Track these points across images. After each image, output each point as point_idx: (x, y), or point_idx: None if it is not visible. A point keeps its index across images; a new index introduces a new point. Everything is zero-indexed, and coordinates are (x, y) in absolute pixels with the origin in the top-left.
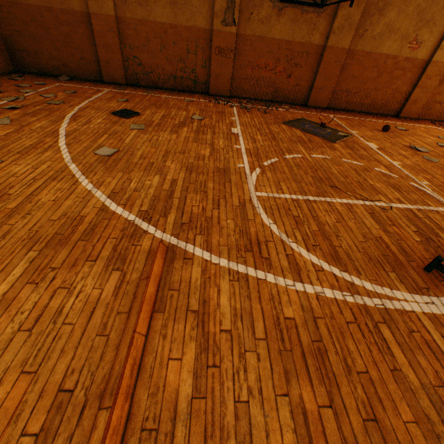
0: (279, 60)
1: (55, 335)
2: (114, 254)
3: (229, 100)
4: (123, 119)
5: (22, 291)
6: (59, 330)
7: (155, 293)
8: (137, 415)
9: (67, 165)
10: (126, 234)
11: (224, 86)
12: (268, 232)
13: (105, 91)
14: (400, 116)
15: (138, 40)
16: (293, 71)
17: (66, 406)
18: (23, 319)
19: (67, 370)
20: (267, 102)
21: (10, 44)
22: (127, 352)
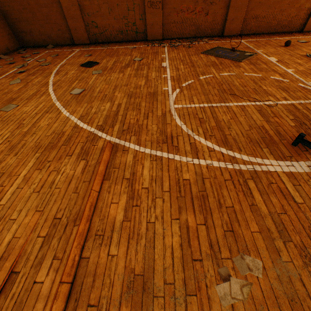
0: (198, 1)
1: (51, 194)
2: (82, 151)
3: (162, 42)
4: (88, 68)
5: (33, 173)
6: (53, 191)
7: (105, 170)
8: (93, 229)
9: (54, 103)
10: (89, 139)
11: (157, 32)
12: (180, 130)
13: (76, 51)
14: (304, 30)
15: (92, 8)
16: (210, 9)
17: (58, 225)
18: (35, 187)
19: (58, 209)
20: (191, 38)
21: (14, 29)
22: (87, 200)
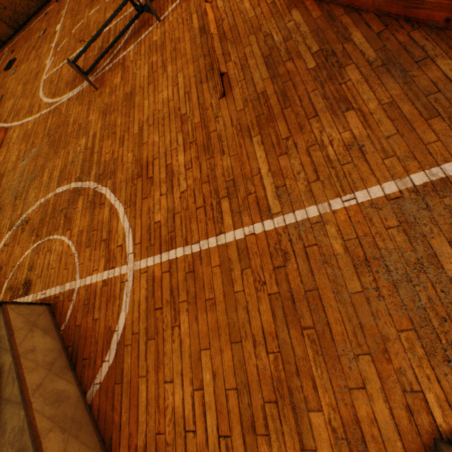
0: None
1: None
2: None
3: None
4: (9, 71)
5: None
6: None
7: (1, 144)
8: None
9: None
10: None
11: None
12: (39, 98)
13: (6, 53)
14: None
15: None
16: None
17: None
18: None
19: None
20: None
21: None
22: None
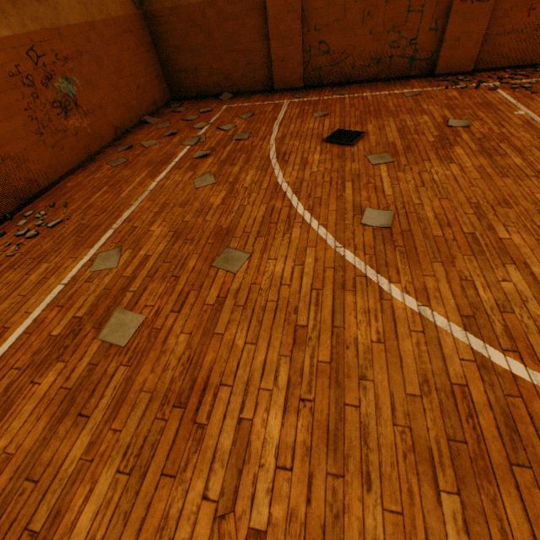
0: None
1: None
2: None
3: (476, 79)
4: (347, 148)
5: None
6: None
7: None
8: None
9: (339, 253)
10: None
11: (465, 55)
12: None
13: (285, 105)
14: None
15: (328, 14)
16: None
17: None
18: None
19: None
20: None
21: (166, 66)
22: None
